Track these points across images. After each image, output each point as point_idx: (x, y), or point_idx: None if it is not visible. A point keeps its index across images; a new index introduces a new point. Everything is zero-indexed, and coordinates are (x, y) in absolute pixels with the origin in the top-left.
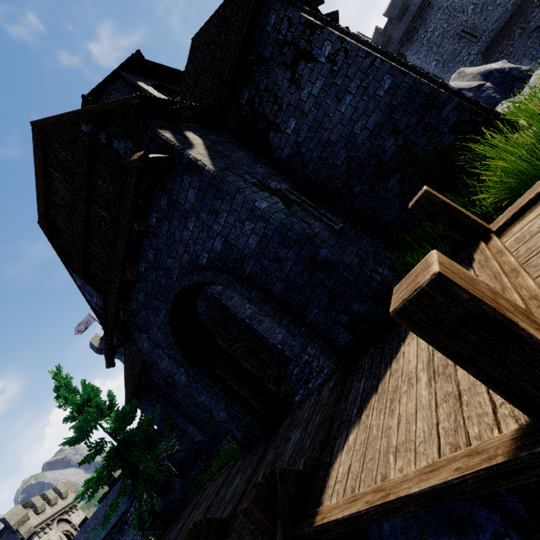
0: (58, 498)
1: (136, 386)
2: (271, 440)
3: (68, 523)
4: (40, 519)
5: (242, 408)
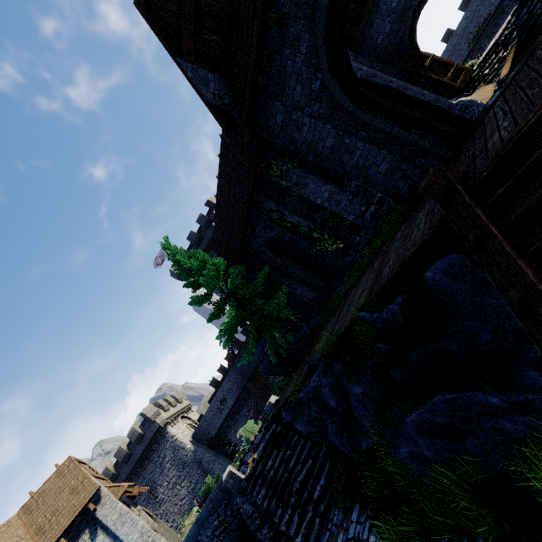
0: (176, 402)
1: (238, 257)
2: (470, 142)
3: (189, 419)
4: (168, 414)
5: (419, 132)
